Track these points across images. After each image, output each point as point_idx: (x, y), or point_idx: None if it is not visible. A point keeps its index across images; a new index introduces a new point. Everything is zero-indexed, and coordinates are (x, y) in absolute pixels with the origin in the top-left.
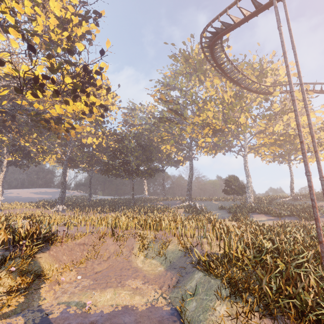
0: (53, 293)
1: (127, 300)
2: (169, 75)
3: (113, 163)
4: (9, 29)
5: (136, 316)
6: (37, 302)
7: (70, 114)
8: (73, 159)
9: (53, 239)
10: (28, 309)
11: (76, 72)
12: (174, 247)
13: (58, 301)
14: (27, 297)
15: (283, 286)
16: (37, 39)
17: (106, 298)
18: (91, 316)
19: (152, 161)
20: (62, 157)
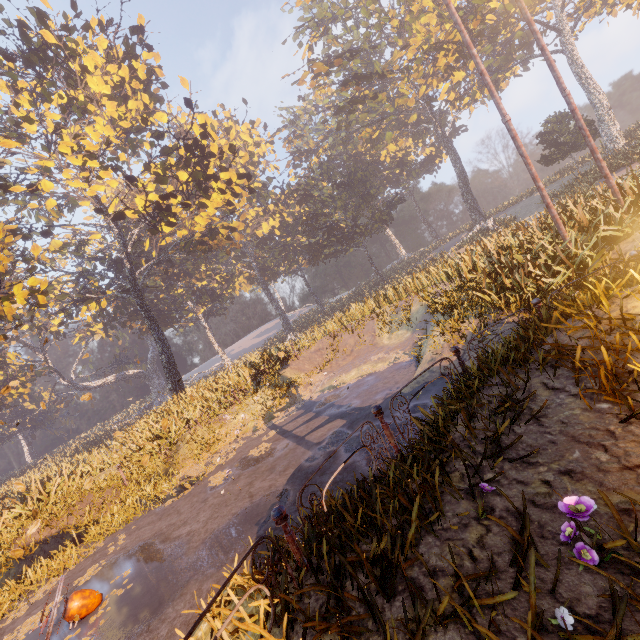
0: (310, 391)
1: (370, 369)
2: (308, 0)
3: (317, 239)
4: (100, 174)
5: (378, 374)
6: (300, 399)
7: (216, 218)
8: (265, 267)
9: (287, 356)
10: (295, 403)
11: (182, 156)
12: (418, 307)
13: (315, 393)
14: (290, 398)
15: (506, 283)
16: (122, 155)
17: (351, 376)
18: (341, 388)
19: (373, 198)
20: (251, 273)
